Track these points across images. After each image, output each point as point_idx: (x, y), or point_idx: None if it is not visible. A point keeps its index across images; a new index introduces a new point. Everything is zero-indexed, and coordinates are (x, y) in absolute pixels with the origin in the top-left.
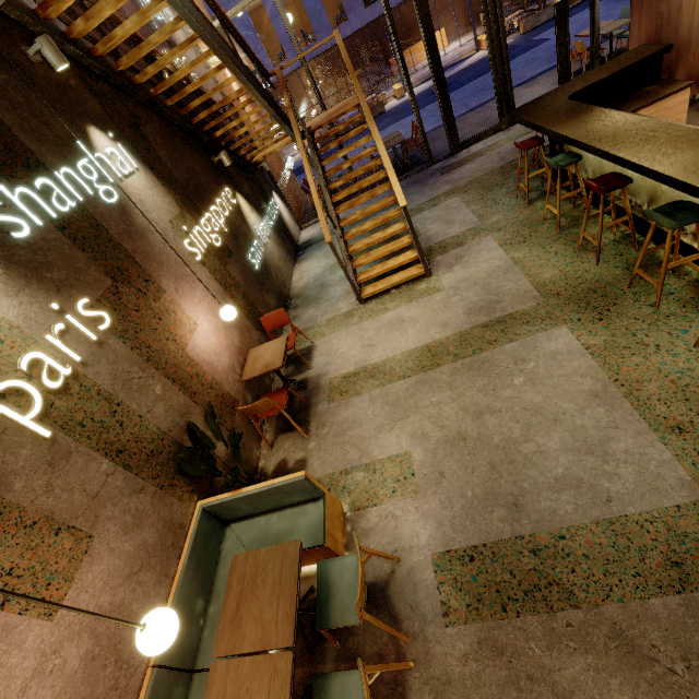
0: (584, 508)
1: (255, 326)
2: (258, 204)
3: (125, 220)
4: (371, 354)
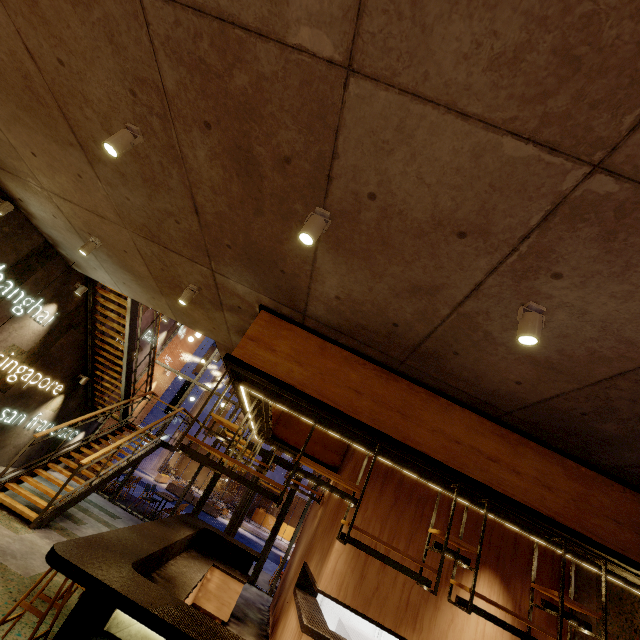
0: None
1: None
2: (64, 416)
3: (5, 318)
4: None
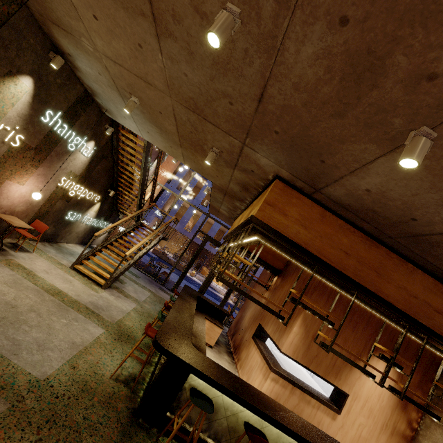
0: (4, 348)
1: (31, 220)
2: (101, 215)
3: (64, 152)
4: (42, 273)
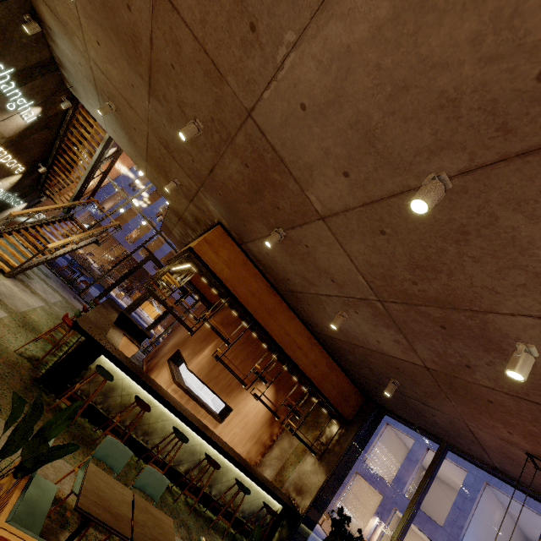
0: None
1: None
2: (17, 189)
3: None
4: None
